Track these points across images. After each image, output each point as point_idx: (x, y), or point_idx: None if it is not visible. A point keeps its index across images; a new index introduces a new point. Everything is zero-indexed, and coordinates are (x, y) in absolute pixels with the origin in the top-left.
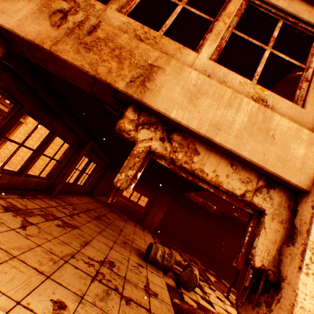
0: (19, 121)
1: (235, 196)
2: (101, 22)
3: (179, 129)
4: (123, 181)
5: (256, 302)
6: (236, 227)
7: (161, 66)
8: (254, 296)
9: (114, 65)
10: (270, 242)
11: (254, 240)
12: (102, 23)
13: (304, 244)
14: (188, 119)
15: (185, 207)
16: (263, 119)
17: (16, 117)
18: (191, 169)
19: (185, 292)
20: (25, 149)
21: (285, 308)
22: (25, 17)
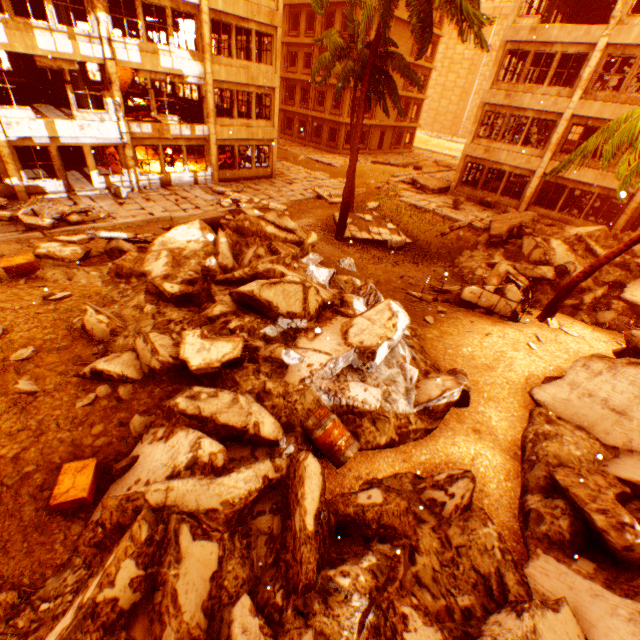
0: (436, 39)
1: None
2: None
3: None
4: None
5: None
6: None
7: None
8: None
9: None
10: None
11: None
12: None
13: None
14: None
15: None
16: None
17: None
18: None
19: None
20: None
21: None
22: None
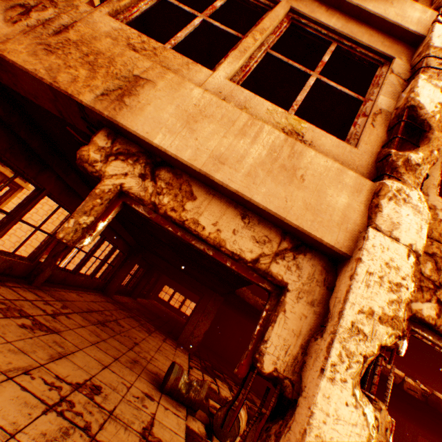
0: (18, 185)
1: (245, 261)
2: (77, 23)
3: (170, 163)
4: (70, 231)
5: (266, 436)
6: None
7: (152, 80)
8: (259, 422)
9: (83, 74)
10: (291, 333)
11: (267, 330)
12: (79, 24)
13: (333, 333)
14: (179, 148)
15: (244, 315)
16: (290, 154)
17: None
18: (180, 219)
19: None
20: (25, 227)
21: (294, 438)
22: None
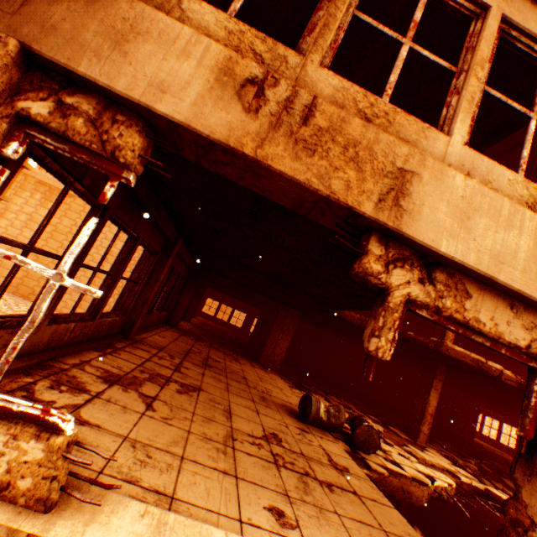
0: None
1: (518, 348)
2: (316, 98)
3: (442, 263)
4: (385, 349)
5: None
6: (406, 350)
7: (415, 171)
8: None
9: (352, 176)
10: None
11: None
12: (319, 100)
13: None
14: (463, 253)
15: (317, 325)
16: None
17: (98, 229)
18: (464, 319)
19: (366, 456)
20: (3, 246)
21: None
22: (200, 97)
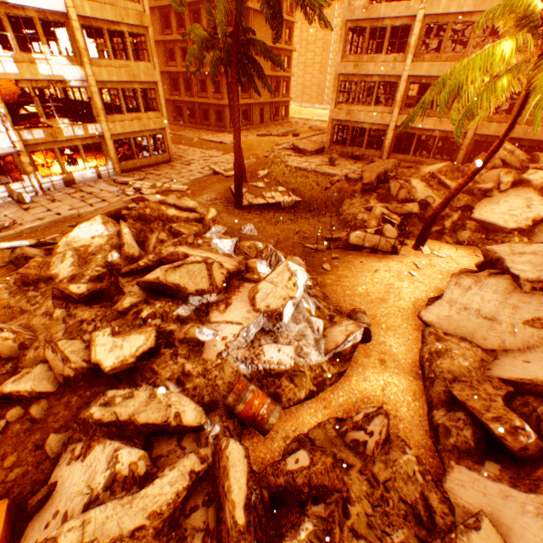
0: (291, 25)
1: None
2: None
3: None
4: None
5: None
6: None
7: None
8: None
9: None
10: None
11: None
12: None
13: None
14: None
15: None
16: None
17: None
18: None
19: None
20: None
21: None
22: None
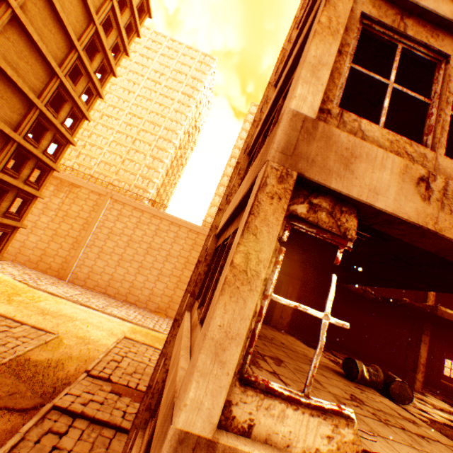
0: (31, 196)
1: None
2: None
3: None
4: None
5: None
6: (395, 311)
7: None
8: None
9: None
10: None
11: None
12: None
13: None
14: None
15: (307, 289)
16: None
17: None
18: None
19: (404, 406)
20: (25, 230)
21: None
22: (396, 194)
